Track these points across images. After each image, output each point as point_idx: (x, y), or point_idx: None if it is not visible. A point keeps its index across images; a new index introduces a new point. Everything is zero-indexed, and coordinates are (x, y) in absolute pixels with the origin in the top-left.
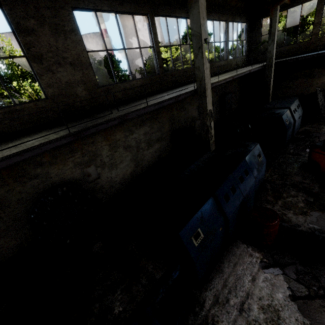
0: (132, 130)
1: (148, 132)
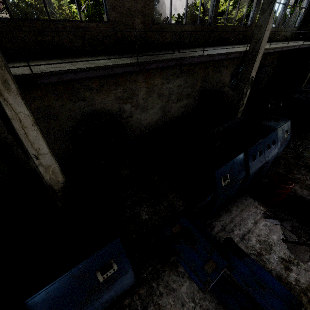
0: (169, 79)
1: (182, 85)
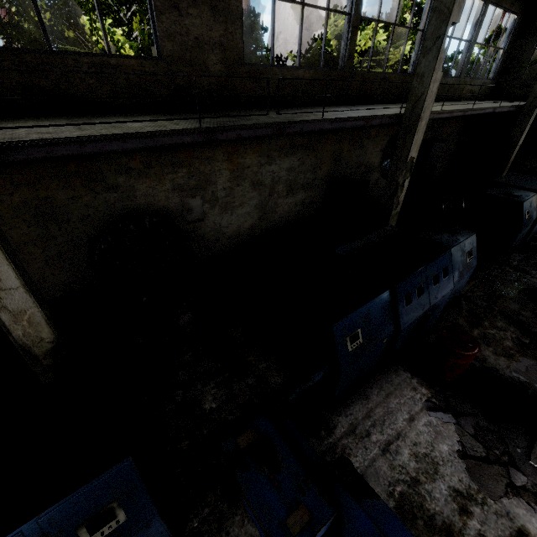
0: (273, 157)
1: (295, 168)
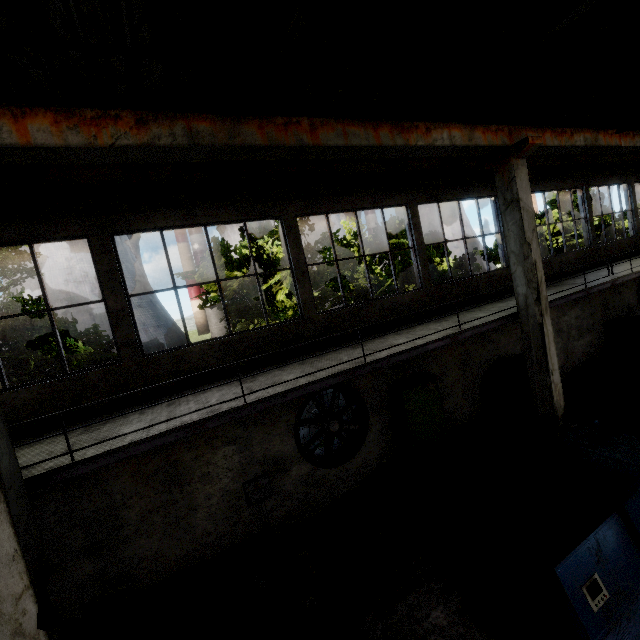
0: (564, 310)
1: (579, 316)
